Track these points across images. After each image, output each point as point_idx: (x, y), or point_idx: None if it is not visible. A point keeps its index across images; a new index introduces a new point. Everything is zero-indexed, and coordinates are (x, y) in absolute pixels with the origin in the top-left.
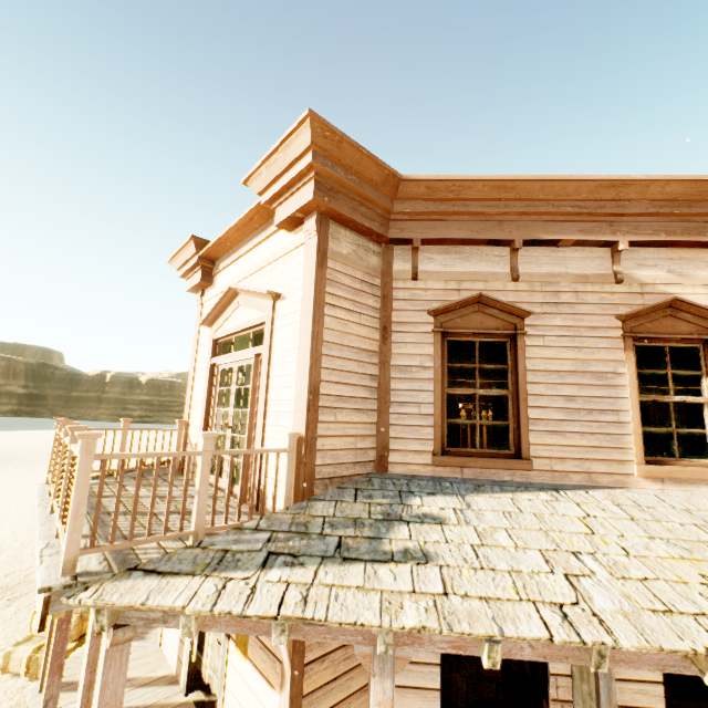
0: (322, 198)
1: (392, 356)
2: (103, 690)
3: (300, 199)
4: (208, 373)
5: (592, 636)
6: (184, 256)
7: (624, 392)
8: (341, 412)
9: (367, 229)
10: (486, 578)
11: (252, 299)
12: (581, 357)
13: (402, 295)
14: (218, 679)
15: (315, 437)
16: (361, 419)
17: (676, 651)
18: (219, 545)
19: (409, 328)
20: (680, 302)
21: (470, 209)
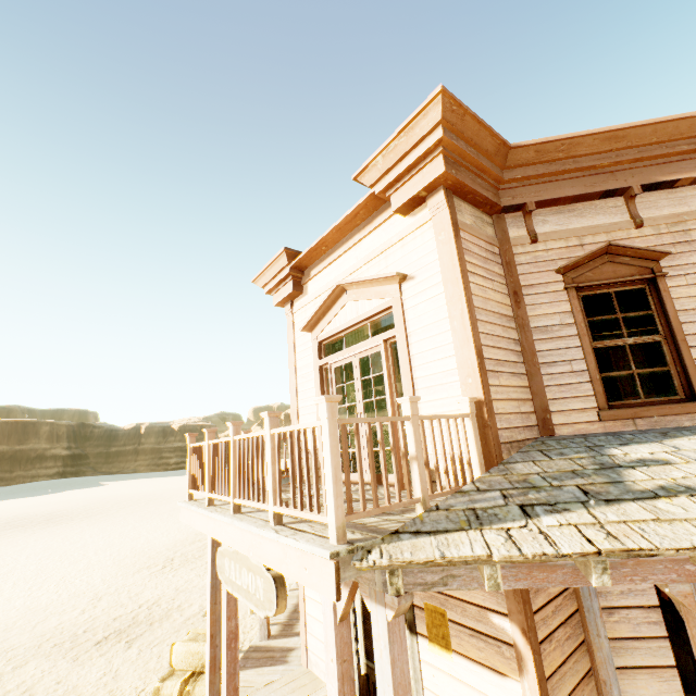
0: (450, 171)
1: (528, 319)
2: (393, 668)
3: (425, 177)
4: (318, 375)
5: None
6: (272, 270)
7: None
8: (501, 375)
9: (484, 199)
10: None
11: (367, 290)
12: None
13: (523, 260)
14: None
15: (490, 400)
16: (517, 383)
17: None
18: (459, 506)
19: (539, 289)
20: None
21: (582, 165)
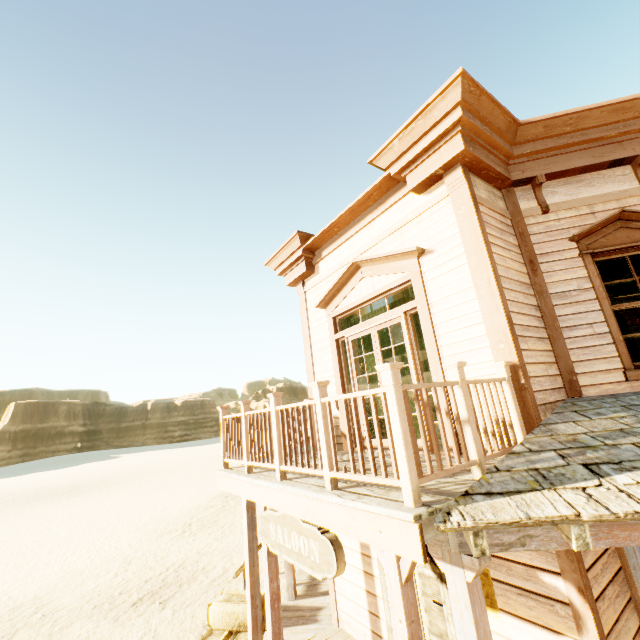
0: (468, 148)
1: (545, 286)
2: (477, 630)
3: (443, 156)
4: (335, 348)
5: None
6: (285, 253)
7: None
8: (528, 340)
9: (496, 175)
10: None
11: (383, 265)
12: None
13: (536, 230)
14: None
15: (524, 364)
16: (542, 347)
17: None
18: (519, 467)
19: (554, 256)
20: None
21: (590, 137)
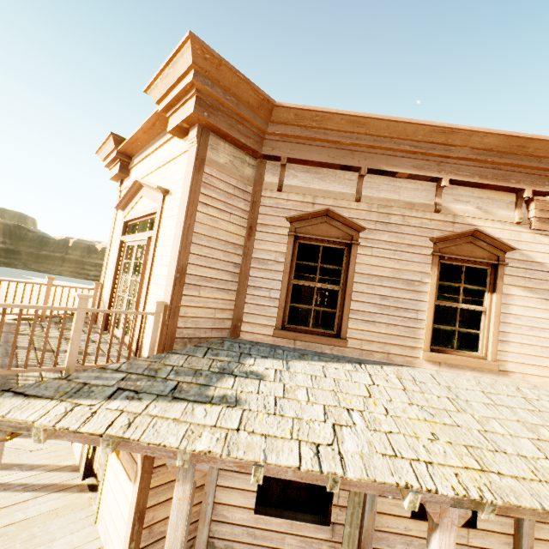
0: (202, 113)
1: (254, 250)
2: None
3: (185, 112)
4: (118, 247)
5: (329, 468)
6: (106, 149)
7: (425, 297)
8: (204, 289)
9: (243, 144)
10: (274, 421)
11: (151, 192)
12: (398, 267)
13: (268, 203)
14: (102, 471)
15: (179, 306)
16: (222, 296)
17: (385, 483)
18: (82, 379)
19: (270, 229)
20: (480, 233)
21: (329, 138)
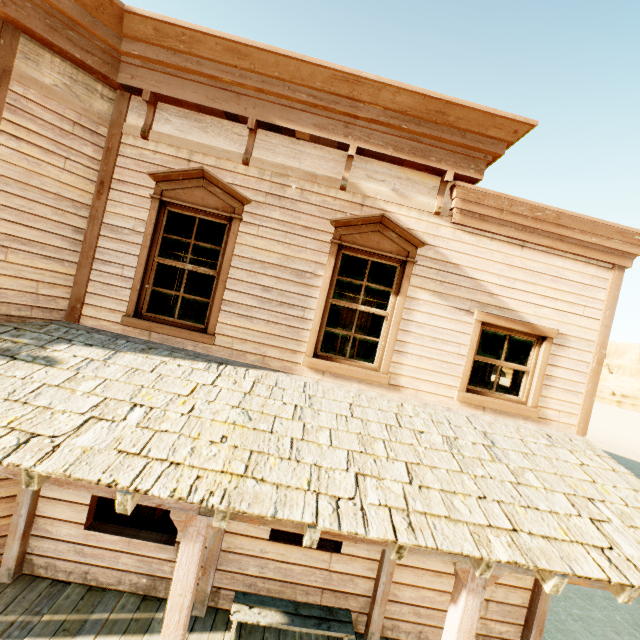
0: None
1: (106, 214)
2: None
3: None
4: None
5: (18, 459)
6: None
7: (316, 292)
8: (16, 253)
9: (82, 62)
10: (4, 407)
11: None
12: (288, 253)
13: (129, 153)
14: None
15: None
16: (51, 267)
17: (82, 479)
18: None
19: (130, 188)
20: (388, 220)
21: (204, 70)
